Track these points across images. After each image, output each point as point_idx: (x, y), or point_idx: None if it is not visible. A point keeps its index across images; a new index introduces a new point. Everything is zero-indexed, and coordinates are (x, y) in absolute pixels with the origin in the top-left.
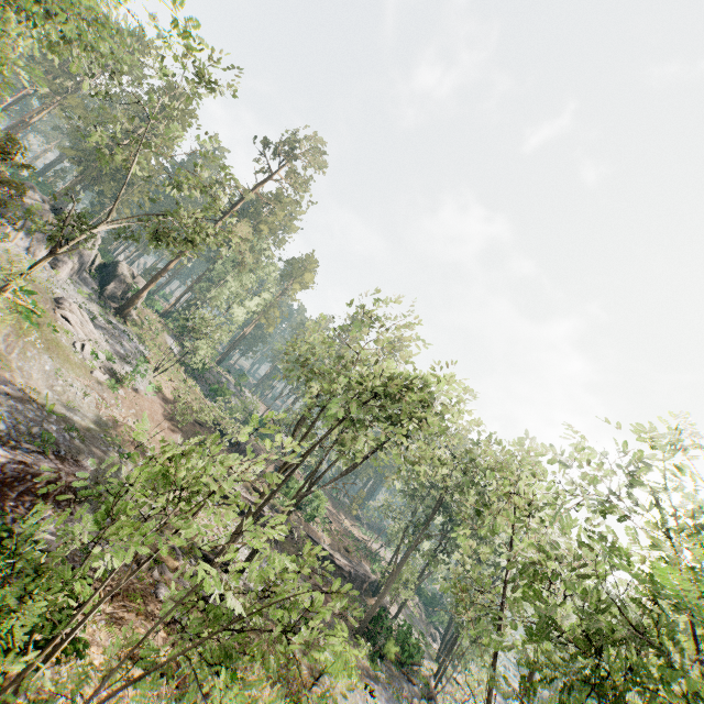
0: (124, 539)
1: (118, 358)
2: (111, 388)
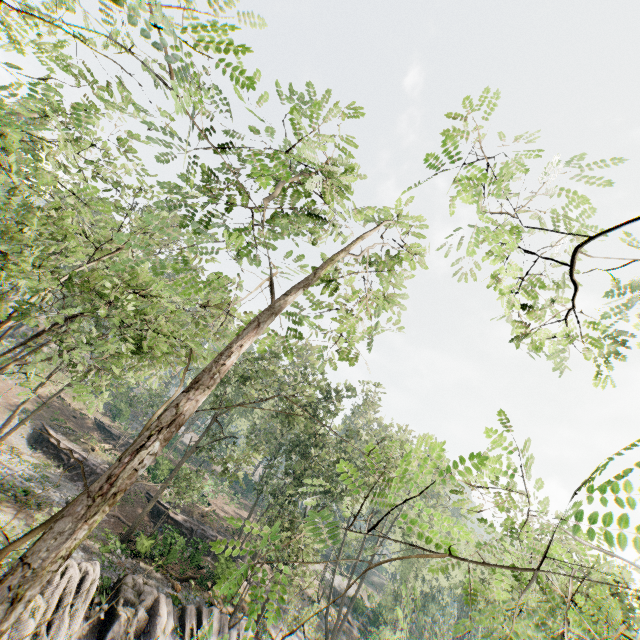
0: None
1: None
2: None
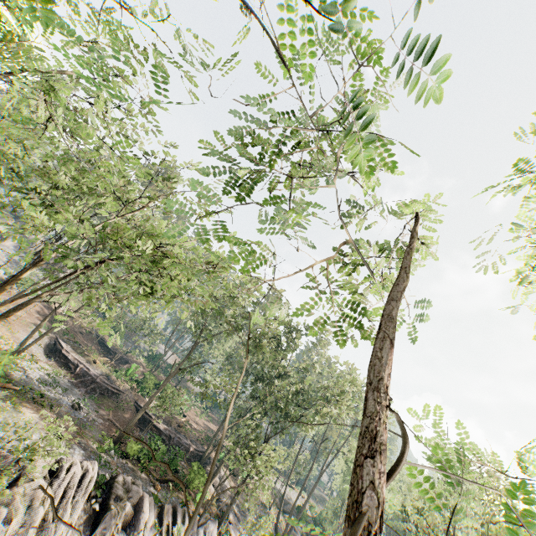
0: None
1: None
2: None
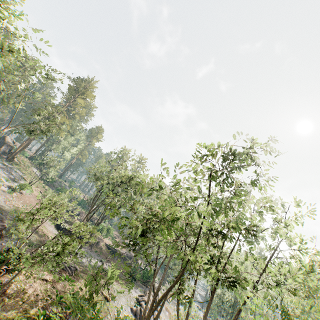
0: (35, 226)
1: (11, 180)
2: (10, 193)
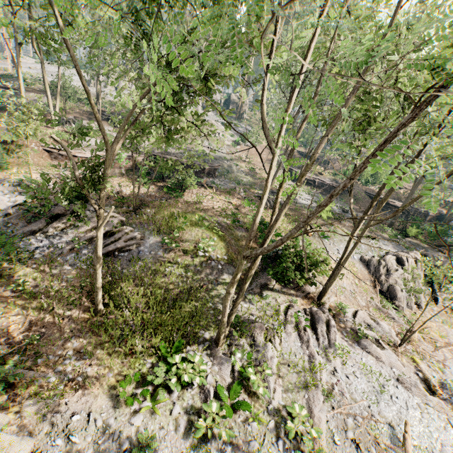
0: None
1: (236, 135)
2: (232, 146)
